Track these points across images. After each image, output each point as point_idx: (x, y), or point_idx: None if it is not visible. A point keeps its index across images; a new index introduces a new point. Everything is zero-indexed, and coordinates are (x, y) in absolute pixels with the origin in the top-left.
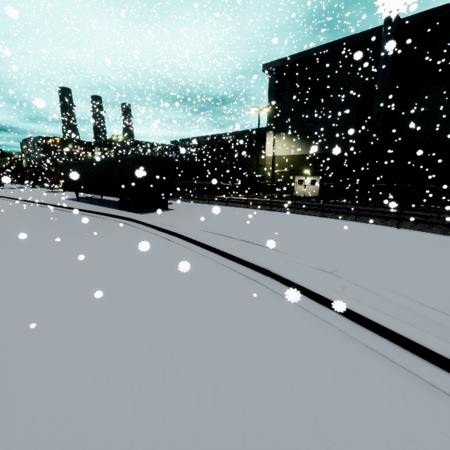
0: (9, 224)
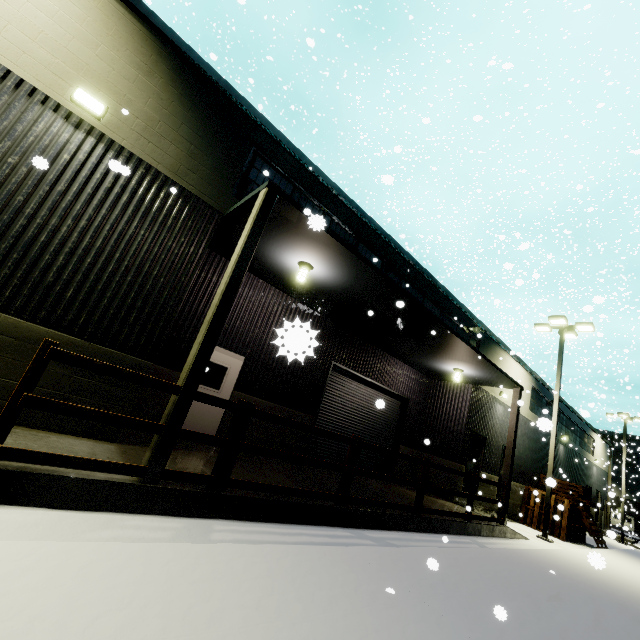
0: None
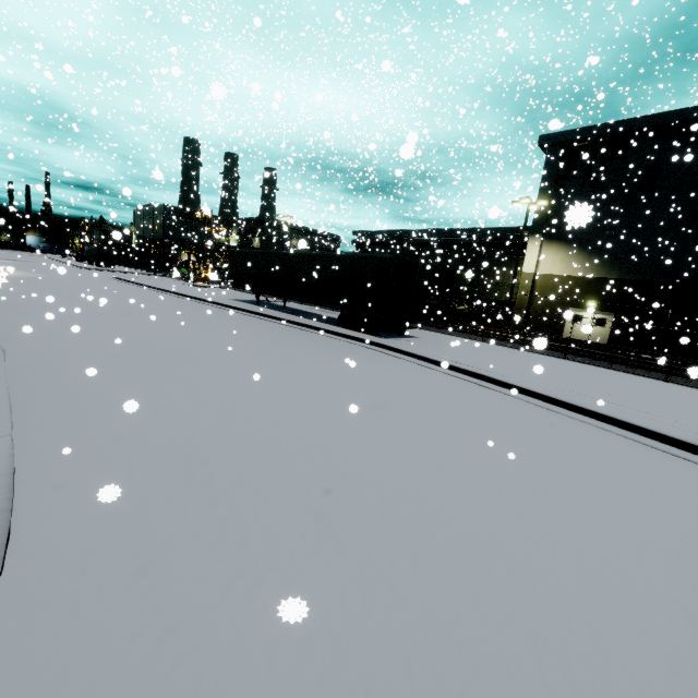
0: (217, 328)
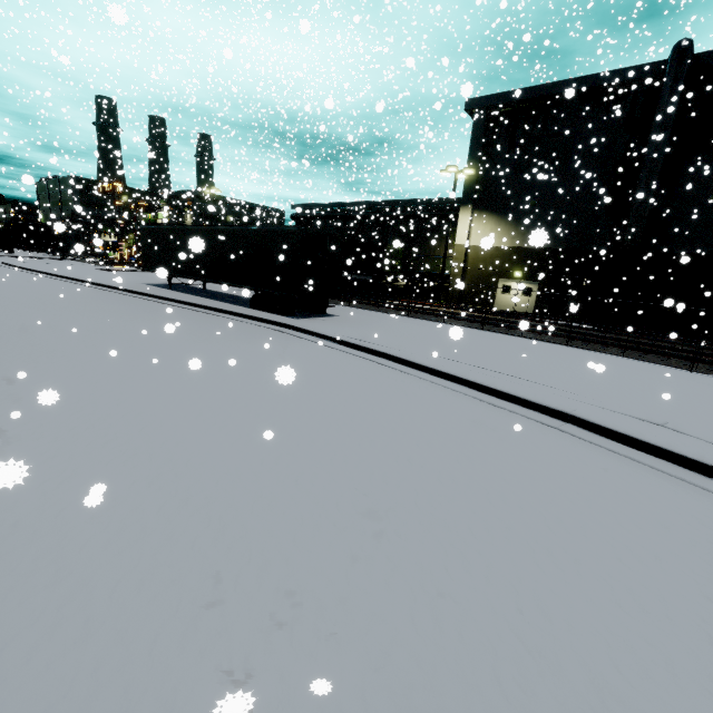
0: (101, 317)
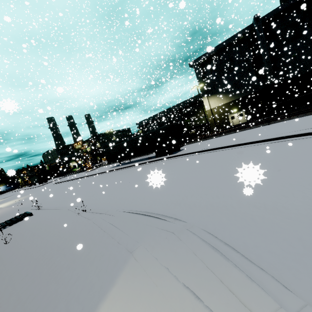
0: (120, 176)
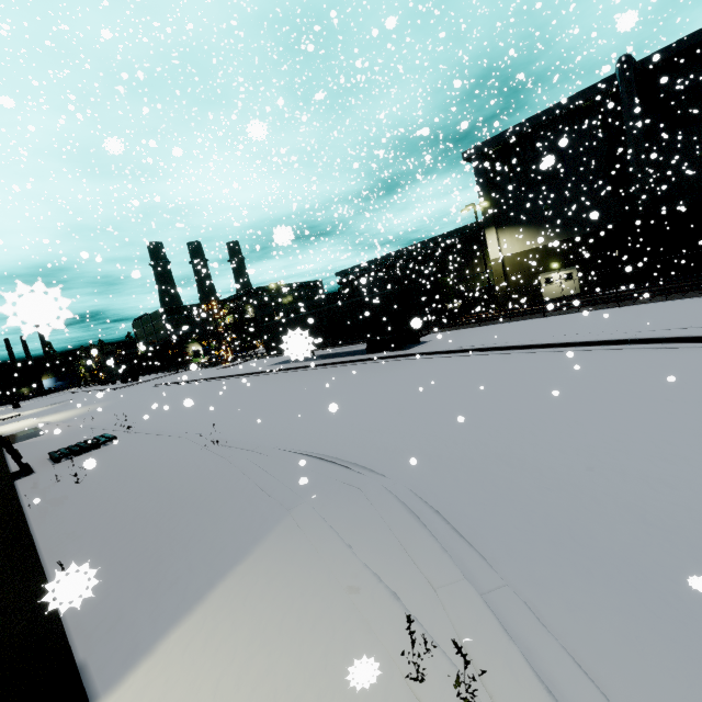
0: (288, 385)
